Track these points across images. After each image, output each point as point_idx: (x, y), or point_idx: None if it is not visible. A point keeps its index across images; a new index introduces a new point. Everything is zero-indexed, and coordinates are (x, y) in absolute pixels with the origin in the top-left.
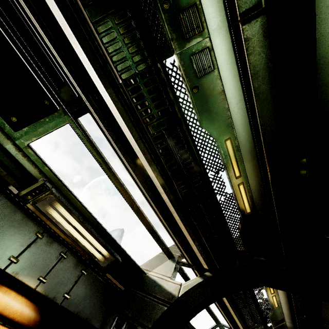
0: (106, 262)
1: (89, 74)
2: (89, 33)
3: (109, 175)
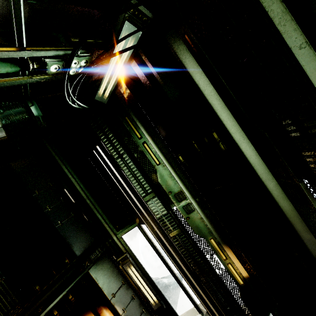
0: (156, 307)
1: (144, 214)
2: (144, 205)
3: (155, 250)
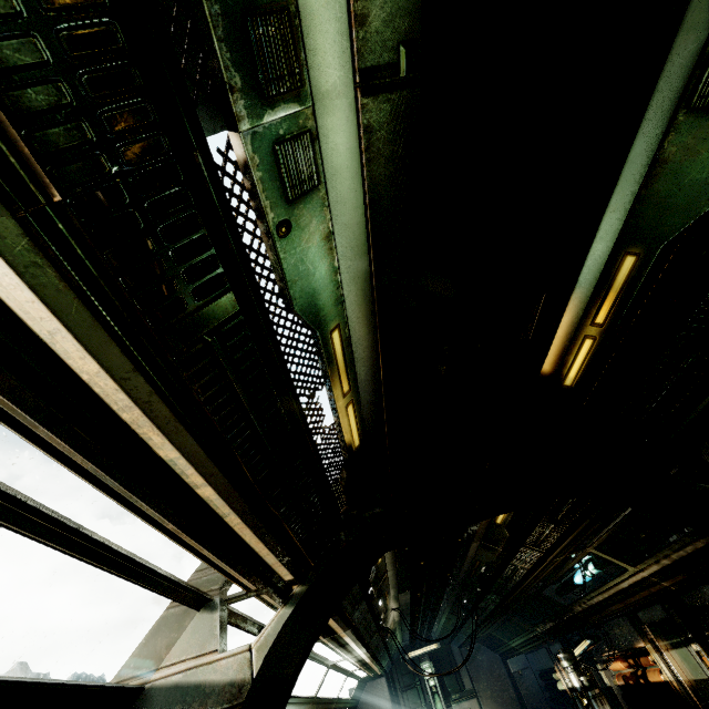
0: None
1: None
2: None
3: None
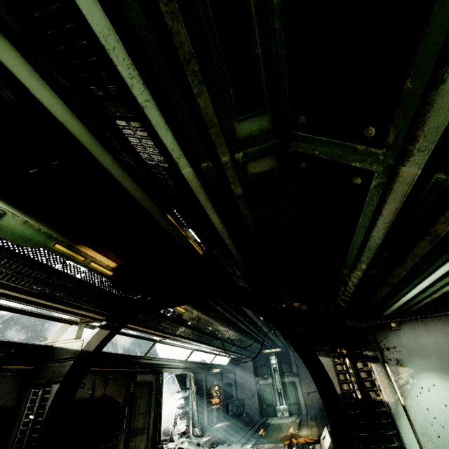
0: None
1: None
2: None
3: None
